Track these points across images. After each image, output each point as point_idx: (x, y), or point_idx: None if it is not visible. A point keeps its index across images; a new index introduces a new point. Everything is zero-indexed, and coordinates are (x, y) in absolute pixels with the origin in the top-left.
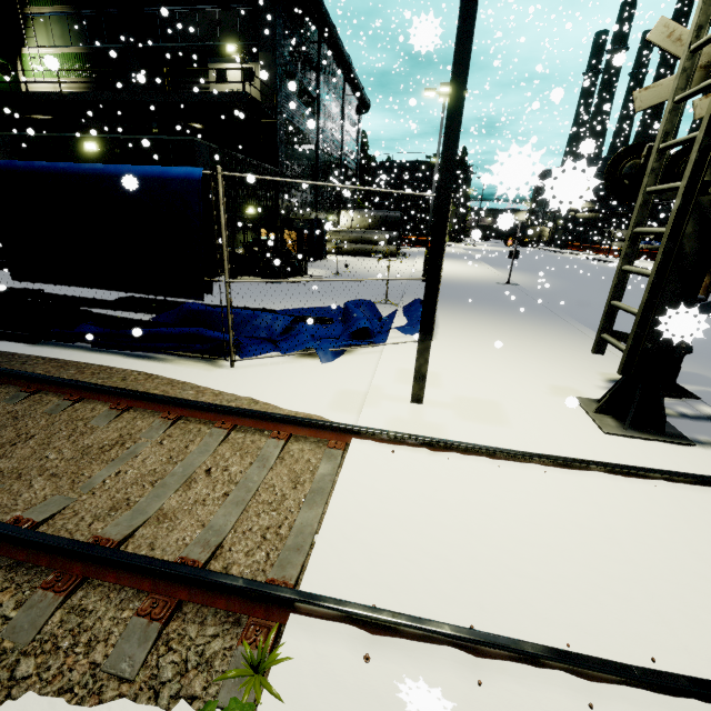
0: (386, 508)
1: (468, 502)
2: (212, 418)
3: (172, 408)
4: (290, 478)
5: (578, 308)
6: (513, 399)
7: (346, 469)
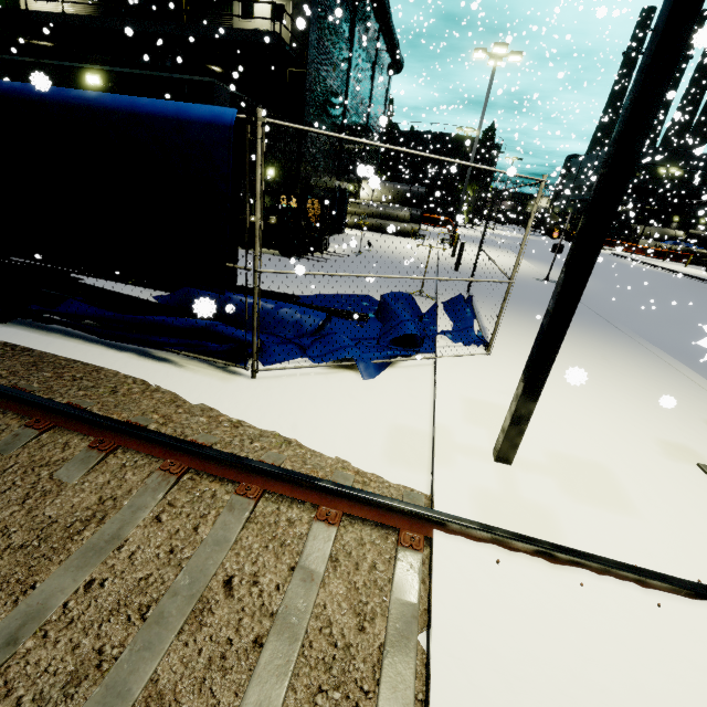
0: (522, 706)
1: (646, 696)
2: (232, 475)
3: (176, 454)
4: (352, 605)
5: (628, 317)
6: (623, 462)
7: (439, 601)
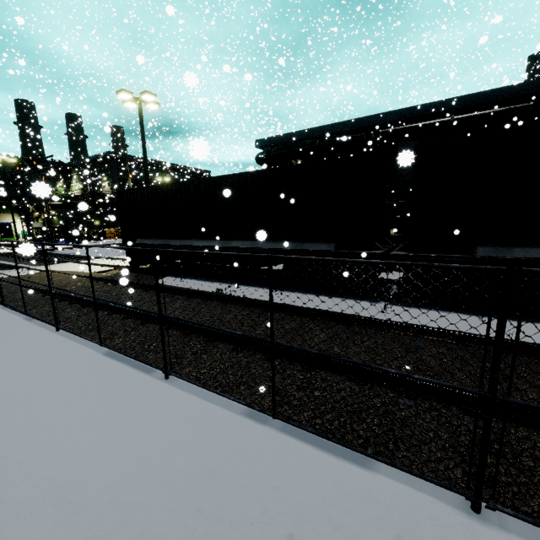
0: None
1: None
2: None
3: None
4: None
5: None
6: None
7: None
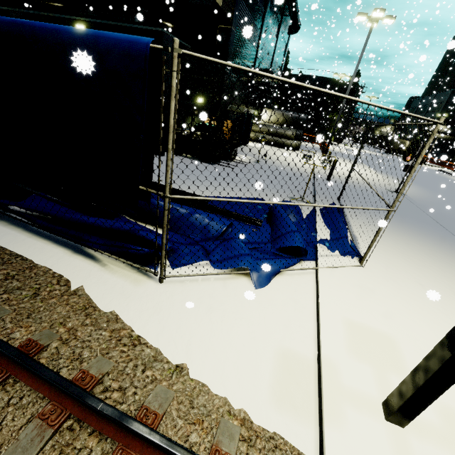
0: None
1: None
2: (111, 432)
3: (61, 394)
4: None
5: None
6: None
7: None
